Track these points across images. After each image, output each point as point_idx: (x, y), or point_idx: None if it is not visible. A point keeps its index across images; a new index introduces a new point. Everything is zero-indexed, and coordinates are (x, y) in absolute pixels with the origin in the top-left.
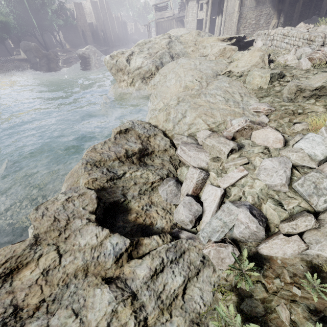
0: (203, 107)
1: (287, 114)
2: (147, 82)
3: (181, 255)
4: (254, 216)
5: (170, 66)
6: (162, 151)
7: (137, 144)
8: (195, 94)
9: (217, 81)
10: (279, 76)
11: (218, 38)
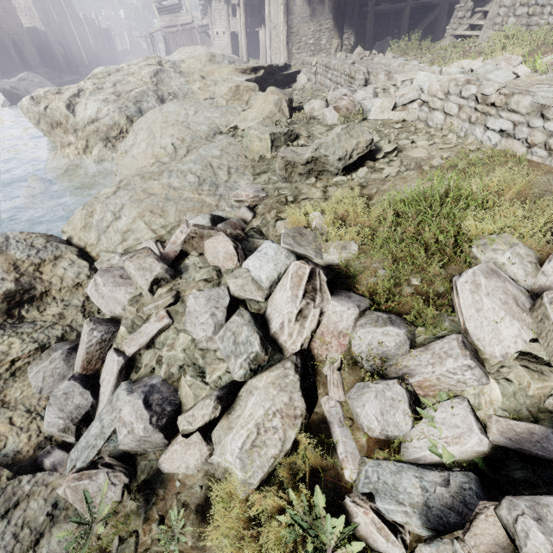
0: (155, 197)
1: (279, 204)
2: (116, 145)
3: (5, 514)
4: (149, 407)
5: (150, 117)
6: (69, 288)
7: (5, 282)
8: (155, 172)
9: (207, 146)
10: (287, 138)
11: (237, 68)
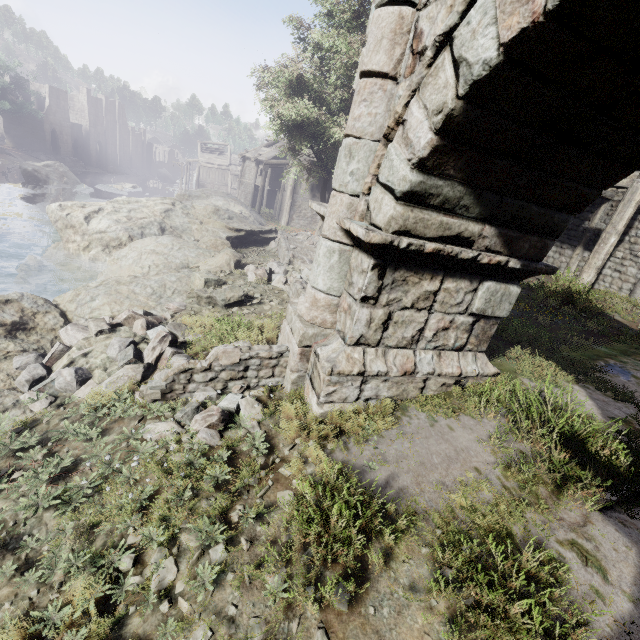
0: (121, 295)
1: (188, 314)
2: (112, 252)
3: None
4: (76, 373)
5: (146, 242)
6: (48, 330)
7: (14, 317)
8: (129, 281)
9: (171, 273)
10: (217, 283)
11: (226, 226)
